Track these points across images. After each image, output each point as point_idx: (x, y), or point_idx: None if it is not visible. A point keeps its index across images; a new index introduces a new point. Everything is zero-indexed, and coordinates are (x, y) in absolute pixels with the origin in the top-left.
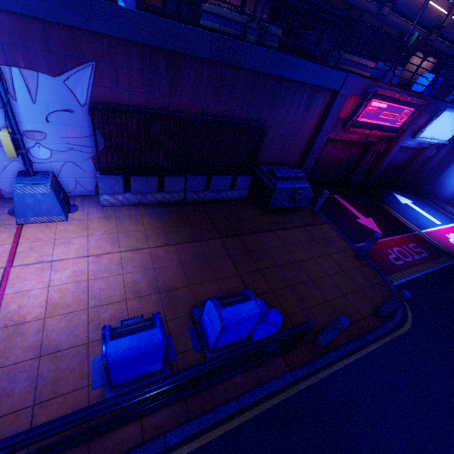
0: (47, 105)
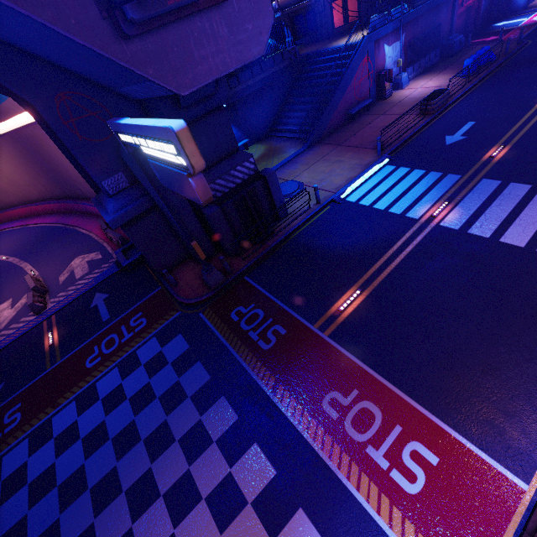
0: (397, 51)
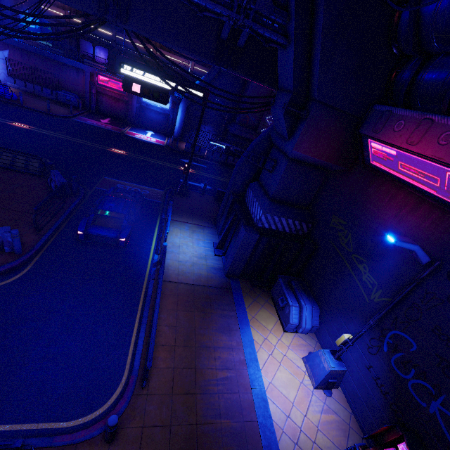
0: None
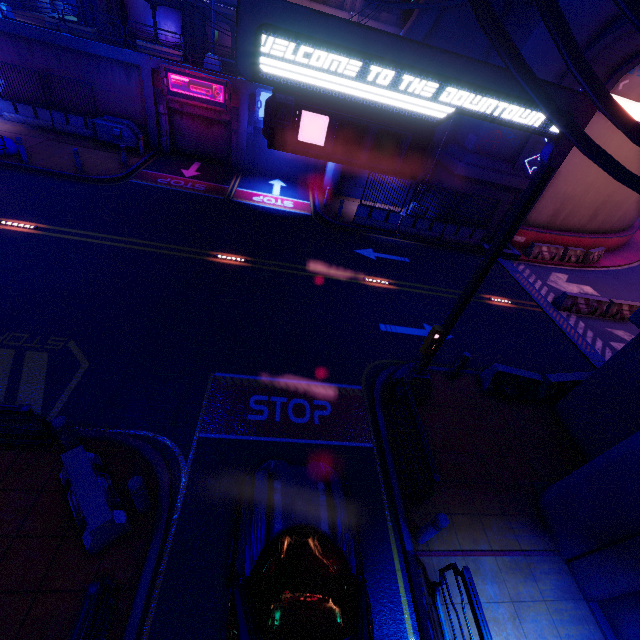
0: None
